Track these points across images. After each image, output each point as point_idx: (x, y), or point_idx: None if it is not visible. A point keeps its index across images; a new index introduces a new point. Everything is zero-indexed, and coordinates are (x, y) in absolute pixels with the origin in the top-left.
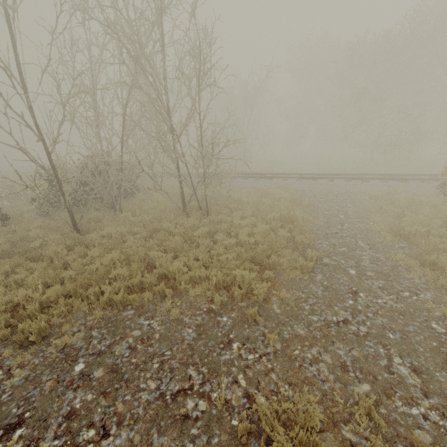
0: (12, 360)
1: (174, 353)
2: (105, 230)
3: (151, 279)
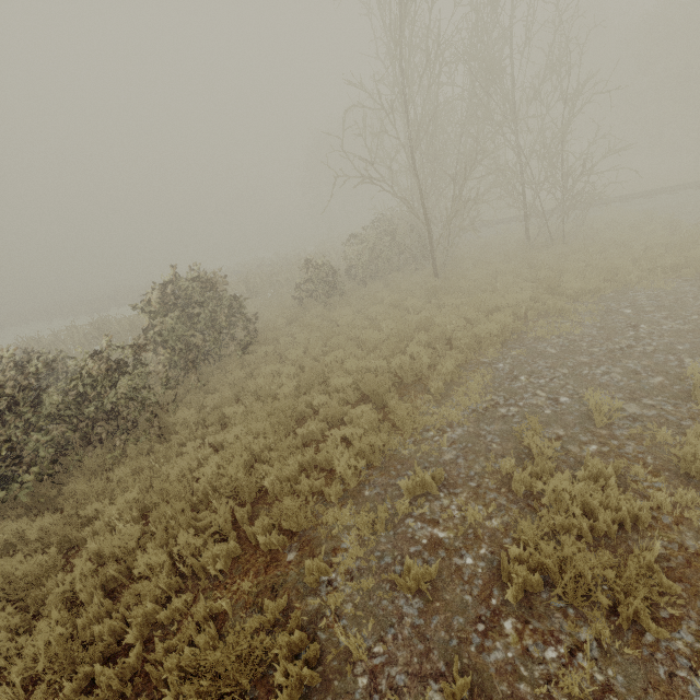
0: (565, 319)
1: (694, 295)
2: (479, 270)
3: (605, 275)
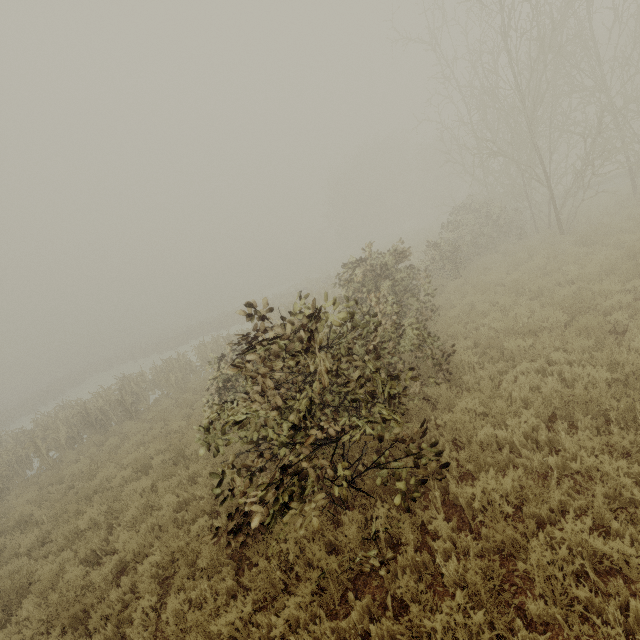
0: None
1: None
2: (612, 219)
3: None
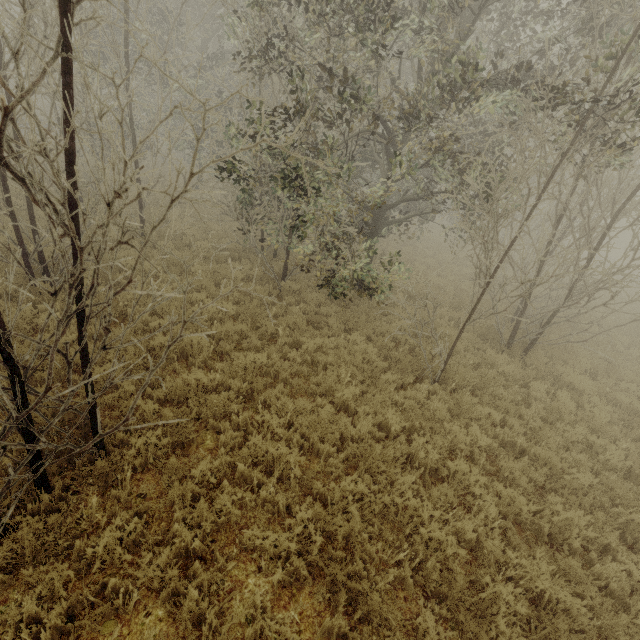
0: None
1: None
2: None
3: None
